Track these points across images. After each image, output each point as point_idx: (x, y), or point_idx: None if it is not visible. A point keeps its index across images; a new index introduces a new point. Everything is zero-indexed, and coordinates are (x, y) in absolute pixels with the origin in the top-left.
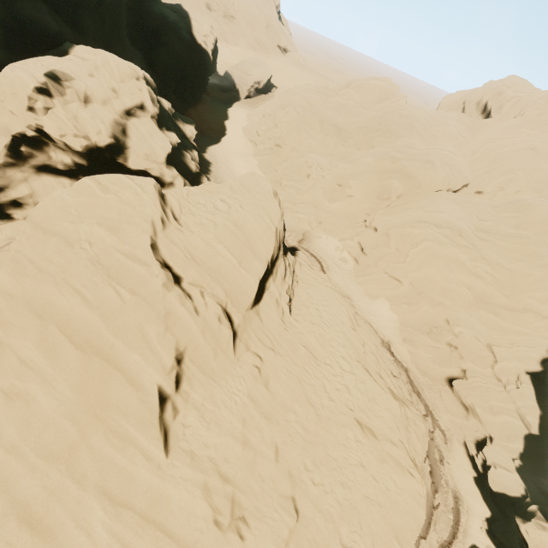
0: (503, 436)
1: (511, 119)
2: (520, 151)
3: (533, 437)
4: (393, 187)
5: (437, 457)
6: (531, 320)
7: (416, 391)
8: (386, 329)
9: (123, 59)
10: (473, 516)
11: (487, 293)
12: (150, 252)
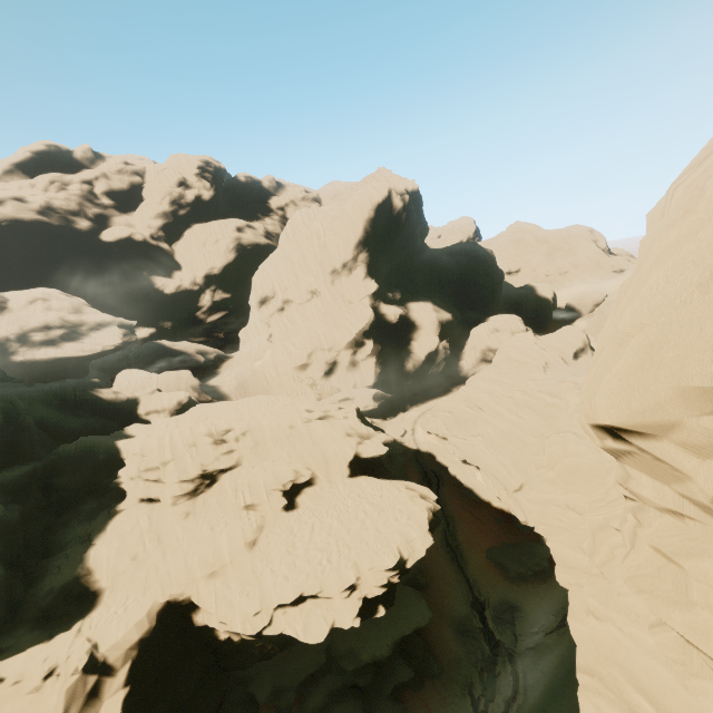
0: None
1: None
2: None
3: None
4: None
5: None
6: None
7: None
8: None
9: None
10: None
11: None
12: (532, 342)
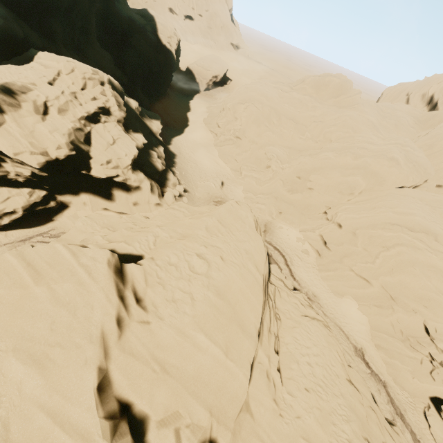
0: None
1: None
2: None
3: None
4: (356, 183)
5: None
6: None
7: (399, 413)
8: (357, 333)
9: (93, 61)
10: None
11: None
12: (94, 408)
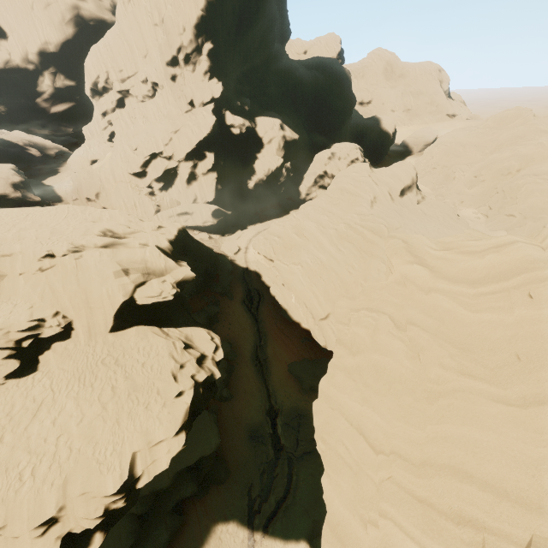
0: None
1: None
2: None
3: None
4: (510, 165)
5: None
6: None
7: None
8: None
9: None
10: None
11: None
12: (367, 175)
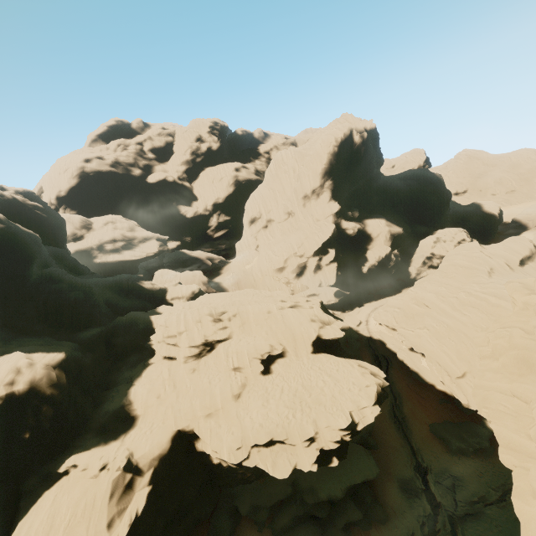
0: None
1: None
2: None
3: None
4: None
5: None
6: None
7: None
8: None
9: None
10: None
11: None
12: (478, 251)
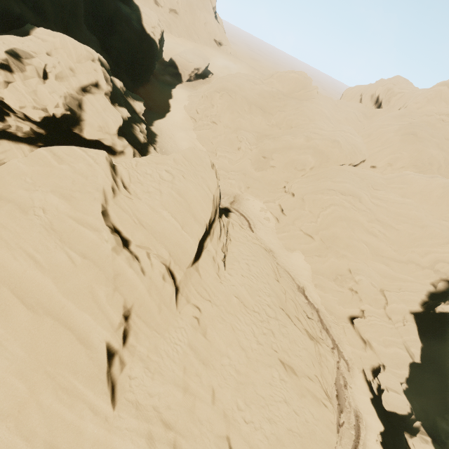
0: (393, 364)
1: (397, 110)
2: (404, 136)
3: (416, 365)
4: (307, 160)
5: (342, 383)
6: (413, 270)
7: (325, 328)
8: (301, 276)
9: (81, 42)
10: (371, 431)
11: (380, 248)
12: (101, 218)
